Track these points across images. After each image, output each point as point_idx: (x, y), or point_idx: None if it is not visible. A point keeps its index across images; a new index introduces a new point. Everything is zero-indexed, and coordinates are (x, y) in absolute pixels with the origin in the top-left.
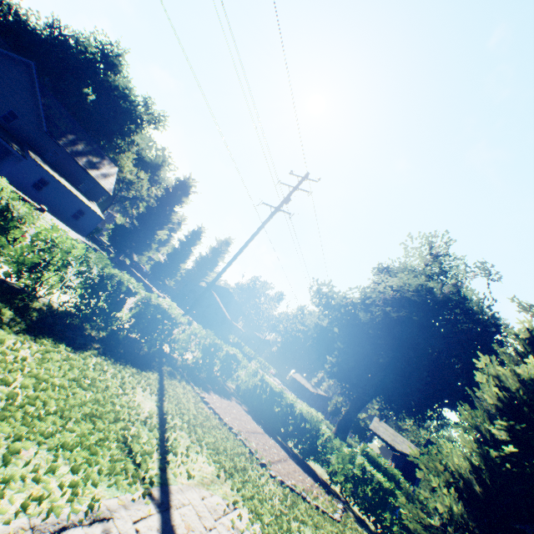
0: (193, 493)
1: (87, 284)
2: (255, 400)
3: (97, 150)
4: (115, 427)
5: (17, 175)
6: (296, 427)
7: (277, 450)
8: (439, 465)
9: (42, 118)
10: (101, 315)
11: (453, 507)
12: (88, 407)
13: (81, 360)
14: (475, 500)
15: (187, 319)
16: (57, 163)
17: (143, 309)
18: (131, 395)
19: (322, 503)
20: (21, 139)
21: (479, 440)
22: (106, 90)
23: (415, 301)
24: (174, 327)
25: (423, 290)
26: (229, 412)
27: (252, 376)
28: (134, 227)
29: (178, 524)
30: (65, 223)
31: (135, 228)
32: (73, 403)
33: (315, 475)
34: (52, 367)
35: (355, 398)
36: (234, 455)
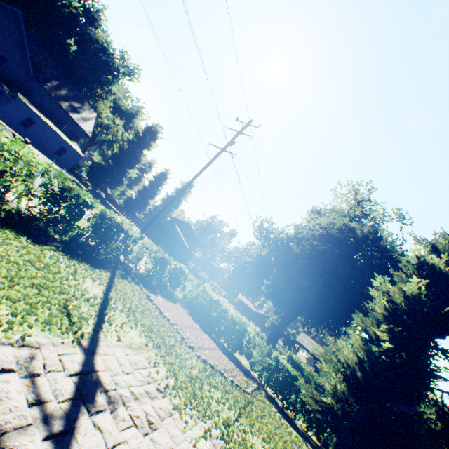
0: (120, 350)
1: (49, 194)
2: (197, 306)
3: (78, 96)
4: (58, 297)
5: (8, 113)
6: (227, 328)
7: (209, 342)
8: (333, 357)
9: (30, 64)
10: (62, 222)
11: (337, 386)
12: (36, 280)
13: (39, 250)
14: (357, 384)
15: (139, 234)
16: (43, 106)
17: (100, 221)
18: (81, 281)
19: (238, 380)
20: (11, 82)
21: (366, 339)
22: (87, 42)
23: (338, 237)
24: (130, 241)
25: (347, 230)
26: (171, 310)
27: (196, 288)
28: (109, 165)
29: (99, 364)
30: (50, 158)
31: (109, 166)
32: (23, 275)
33: (239, 363)
34: (11, 250)
35: (284, 314)
36: (165, 336)
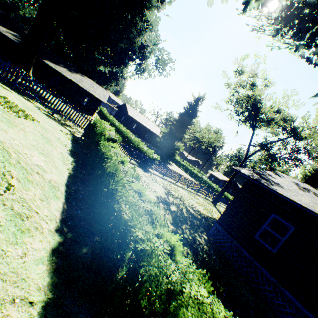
0: None
1: None
2: None
3: None
4: None
5: None
6: None
7: None
8: None
9: None
10: None
11: None
12: None
13: None
14: None
15: None
16: None
17: None
18: None
19: None
20: None
21: None
22: None
23: None
24: None
25: None
26: None
27: None
28: None
29: None
30: None
31: None
32: None
33: None
34: None
35: None
36: None
